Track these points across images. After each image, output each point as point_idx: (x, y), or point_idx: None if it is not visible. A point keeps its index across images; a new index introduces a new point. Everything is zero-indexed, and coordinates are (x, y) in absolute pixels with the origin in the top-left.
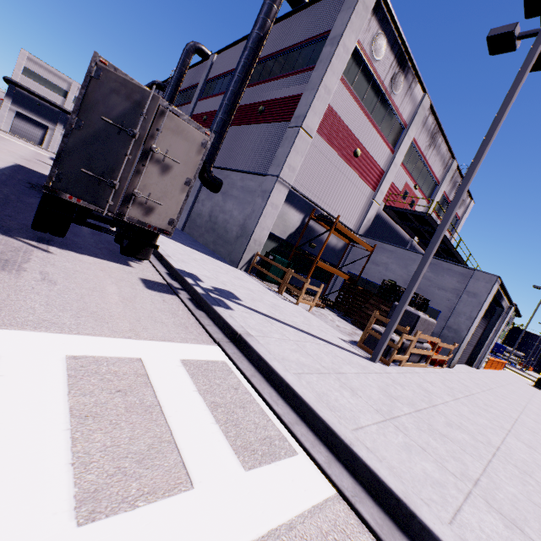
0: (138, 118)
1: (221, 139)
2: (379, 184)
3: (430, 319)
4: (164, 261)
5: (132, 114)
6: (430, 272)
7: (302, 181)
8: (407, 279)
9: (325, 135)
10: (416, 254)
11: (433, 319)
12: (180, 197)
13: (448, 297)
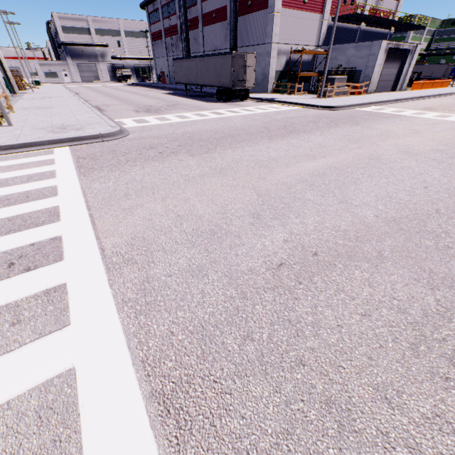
0: (244, 62)
1: (236, 33)
2: (324, 8)
3: (343, 77)
4: (251, 98)
5: (243, 62)
6: (355, 52)
7: (281, 37)
8: (346, 61)
9: (285, 6)
10: (348, 45)
11: (345, 76)
12: (254, 76)
13: (364, 61)
